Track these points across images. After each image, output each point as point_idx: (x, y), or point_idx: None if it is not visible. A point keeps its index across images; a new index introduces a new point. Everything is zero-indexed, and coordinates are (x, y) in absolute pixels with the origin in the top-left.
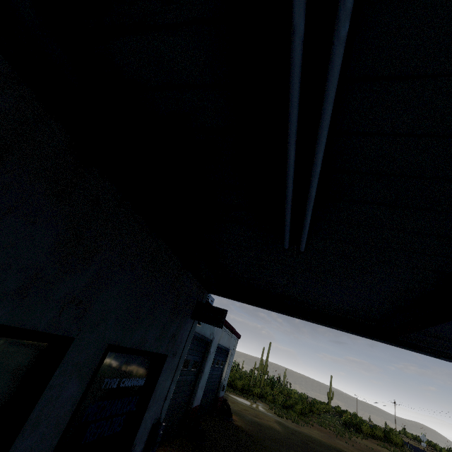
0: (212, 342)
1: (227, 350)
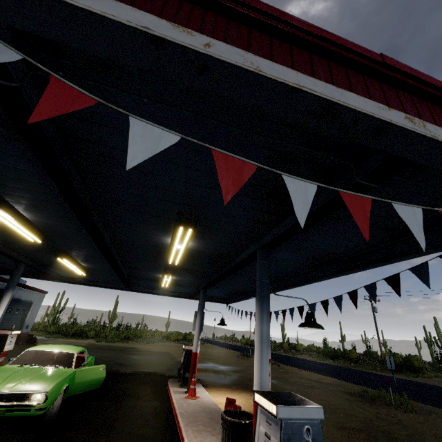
0: None
1: (30, 302)
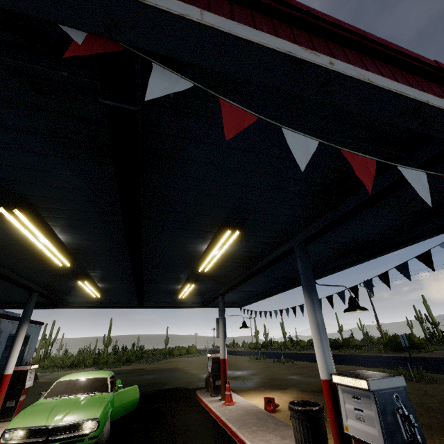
0: (0, 334)
1: (27, 336)
